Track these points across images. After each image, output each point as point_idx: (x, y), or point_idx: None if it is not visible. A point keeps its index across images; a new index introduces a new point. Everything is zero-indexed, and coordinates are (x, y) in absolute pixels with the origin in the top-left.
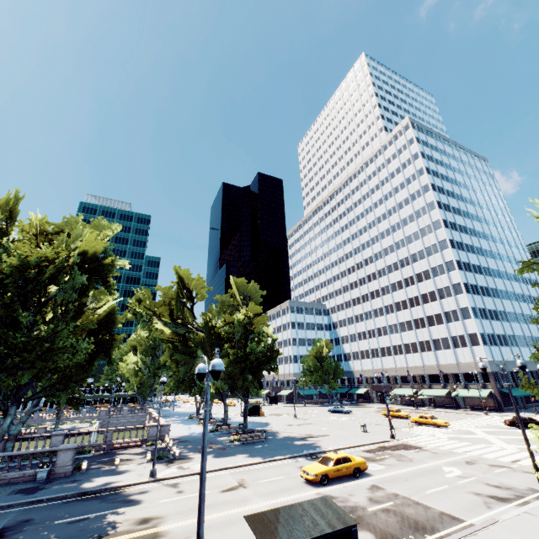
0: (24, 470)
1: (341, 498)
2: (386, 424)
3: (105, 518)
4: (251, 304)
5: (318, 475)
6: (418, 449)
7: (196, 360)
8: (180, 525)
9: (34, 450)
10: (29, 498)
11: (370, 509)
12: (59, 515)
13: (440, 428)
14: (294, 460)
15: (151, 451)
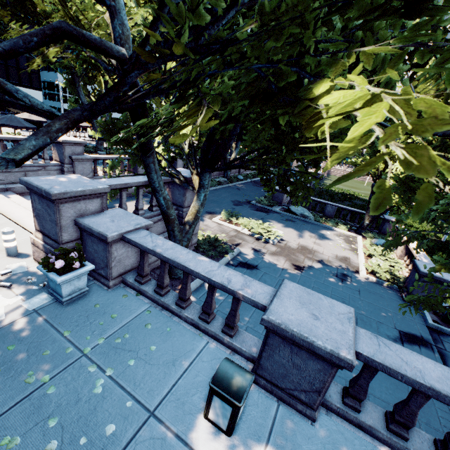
0: None
1: None
2: None
3: None
4: None
5: None
6: None
7: None
8: None
9: None
10: None
11: None
12: None
13: None
14: None
15: None
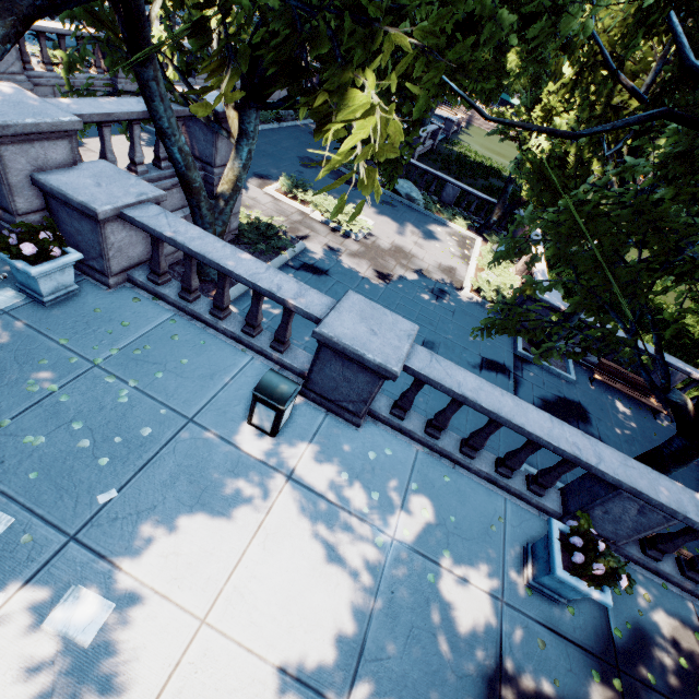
0: None
1: None
2: None
3: None
4: None
5: None
6: None
7: None
8: None
9: None
10: None
11: None
12: None
13: None
14: None
15: None
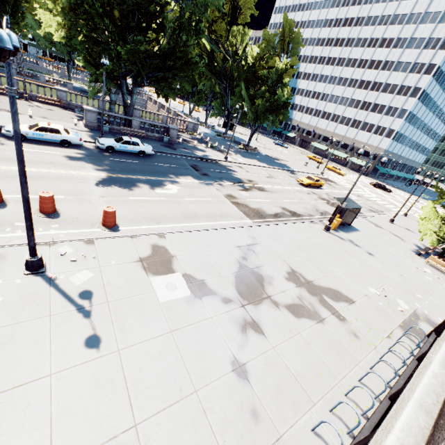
0: (152, 133)
1: (318, 195)
2: (312, 164)
3: (231, 175)
4: (294, 58)
5: (308, 184)
6: (335, 183)
7: (241, 92)
8: (267, 187)
9: (158, 124)
10: (179, 153)
11: (331, 202)
12: (207, 167)
13: (340, 175)
14: (283, 171)
15: (197, 140)
